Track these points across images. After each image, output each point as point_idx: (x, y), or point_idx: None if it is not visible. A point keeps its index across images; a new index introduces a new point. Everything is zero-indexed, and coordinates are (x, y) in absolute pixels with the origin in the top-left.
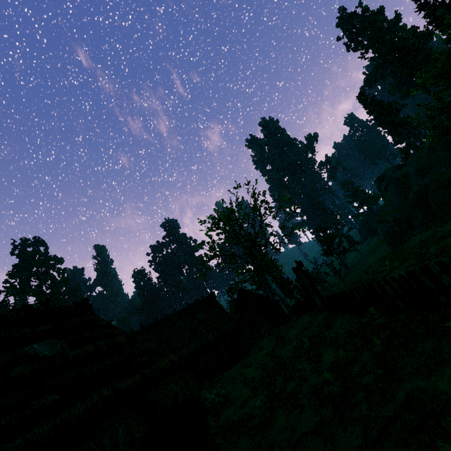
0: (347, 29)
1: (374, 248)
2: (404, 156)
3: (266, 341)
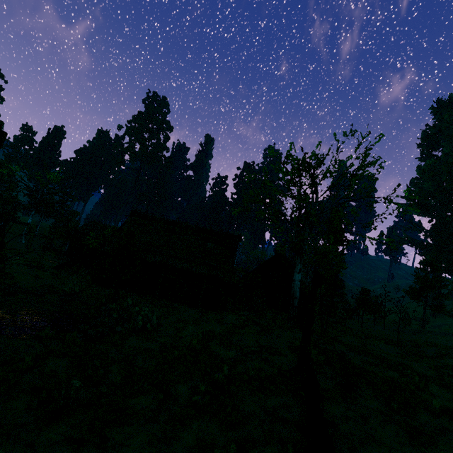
0: None
1: None
2: None
3: (231, 318)
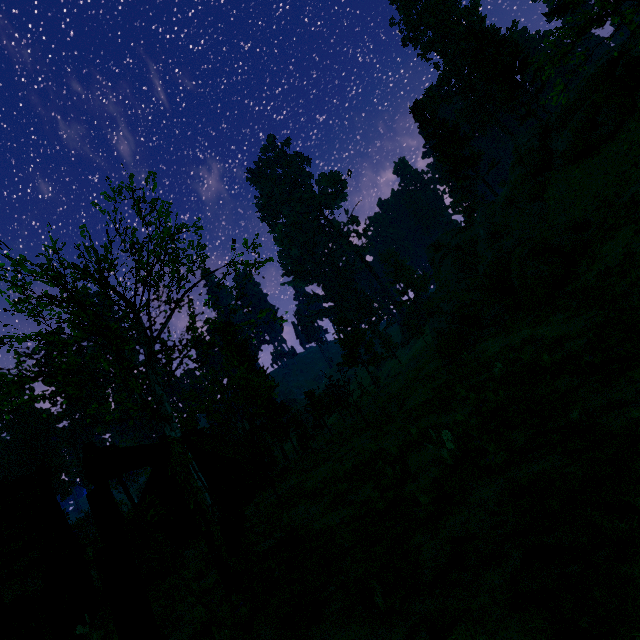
0: (406, 8)
1: (418, 356)
2: (468, 220)
3: None
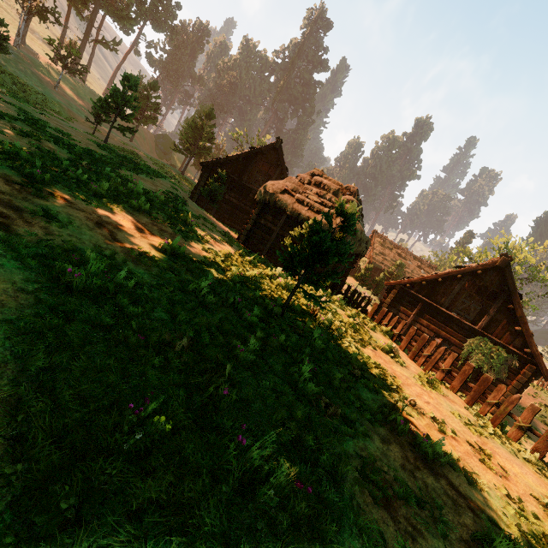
0: None
1: None
2: None
3: None
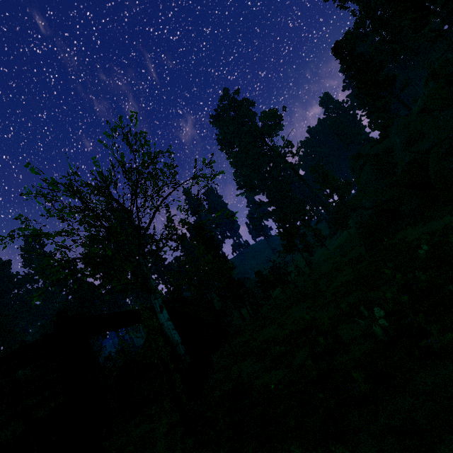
0: None
1: (343, 244)
2: (384, 134)
3: None
